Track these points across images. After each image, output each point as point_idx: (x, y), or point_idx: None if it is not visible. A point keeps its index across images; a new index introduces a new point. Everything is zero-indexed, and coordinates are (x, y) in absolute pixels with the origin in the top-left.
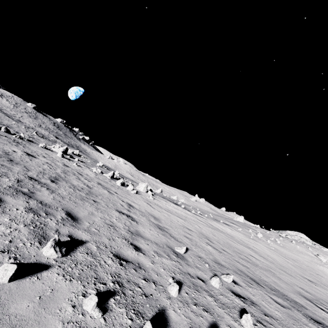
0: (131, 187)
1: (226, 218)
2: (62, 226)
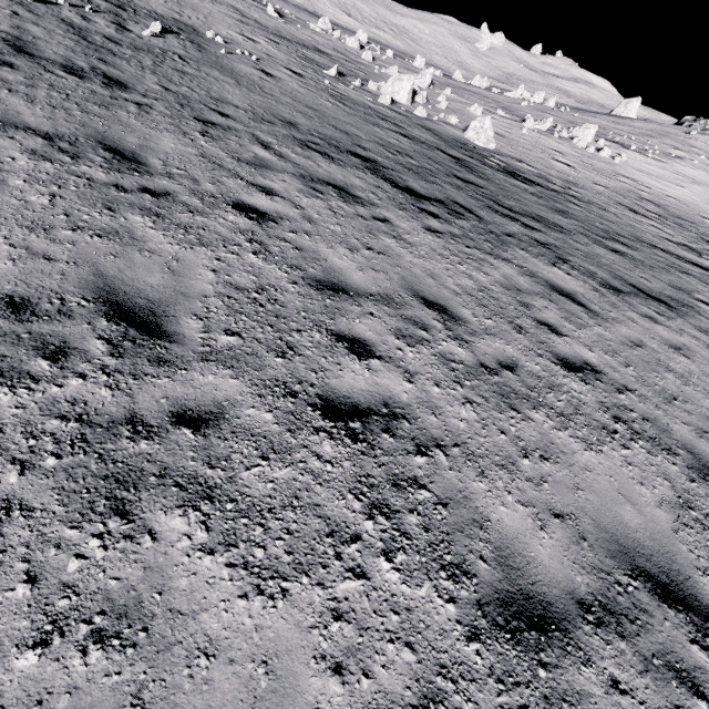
0: (608, 153)
1: (657, 136)
2: None
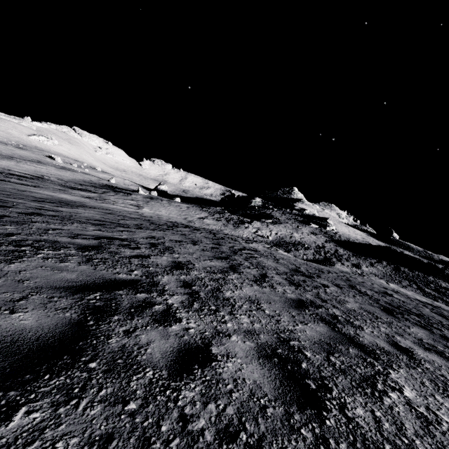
0: None
1: None
2: (4, 142)
